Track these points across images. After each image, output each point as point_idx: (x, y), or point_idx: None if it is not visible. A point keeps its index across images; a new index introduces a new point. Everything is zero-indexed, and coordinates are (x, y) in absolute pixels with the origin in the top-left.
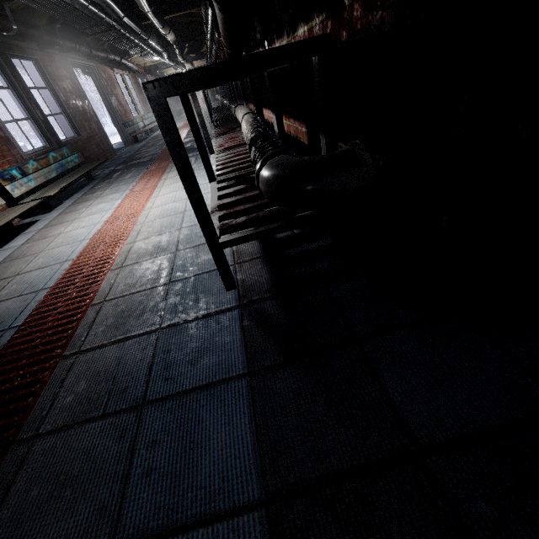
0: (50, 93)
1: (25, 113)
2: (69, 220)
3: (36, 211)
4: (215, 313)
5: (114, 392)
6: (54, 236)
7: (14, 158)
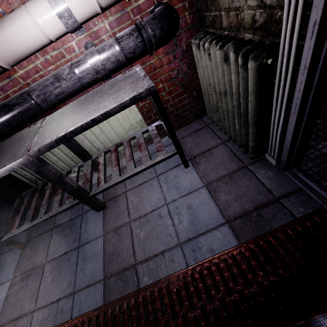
0: None
1: None
2: None
3: None
4: None
5: None
6: None
7: None
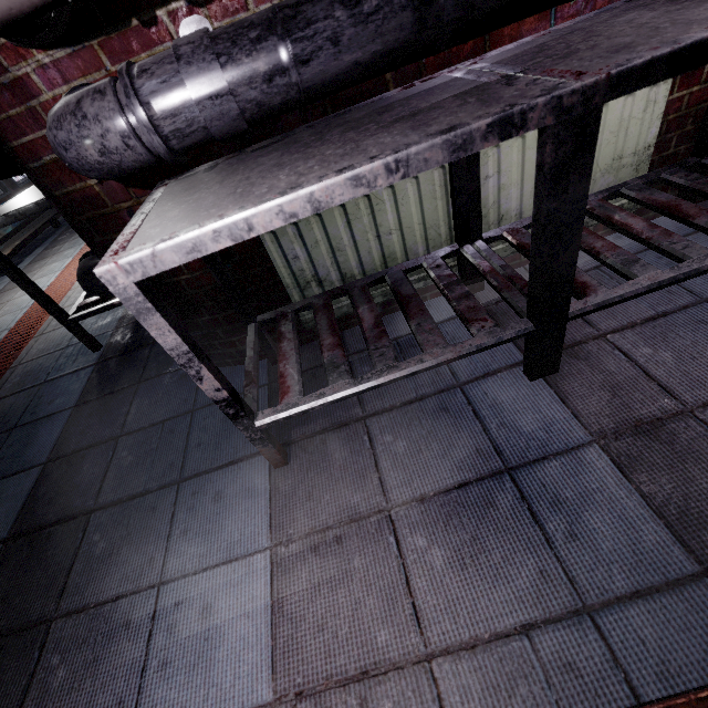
0: None
1: None
2: None
3: None
4: (80, 370)
5: (2, 423)
6: (4, 303)
7: None
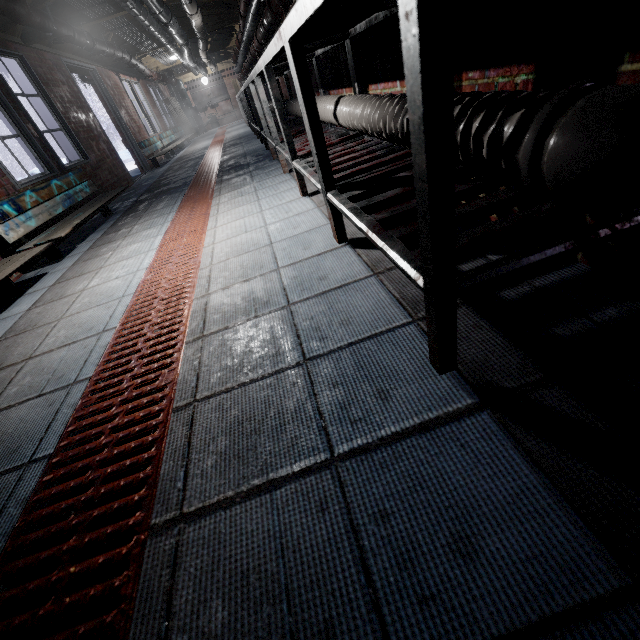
0: (43, 103)
1: (13, 128)
2: (92, 269)
3: (41, 262)
4: (439, 422)
5: (304, 636)
6: (75, 294)
7: (4, 190)
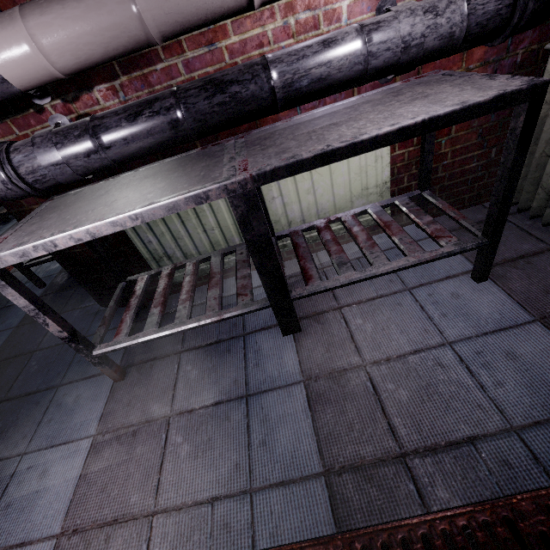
0: None
1: None
2: None
3: (1, 222)
4: None
5: None
6: None
7: None
